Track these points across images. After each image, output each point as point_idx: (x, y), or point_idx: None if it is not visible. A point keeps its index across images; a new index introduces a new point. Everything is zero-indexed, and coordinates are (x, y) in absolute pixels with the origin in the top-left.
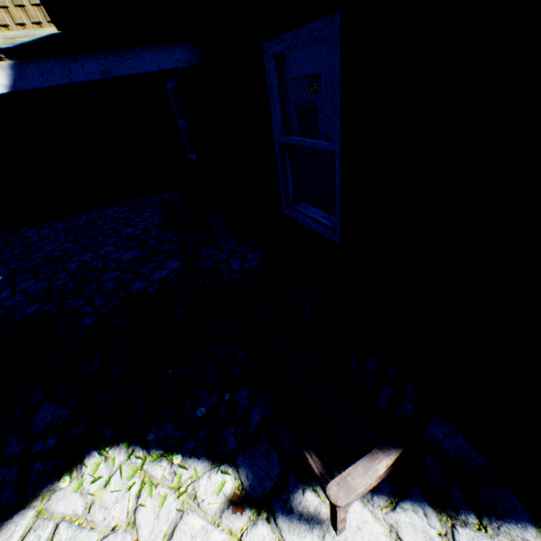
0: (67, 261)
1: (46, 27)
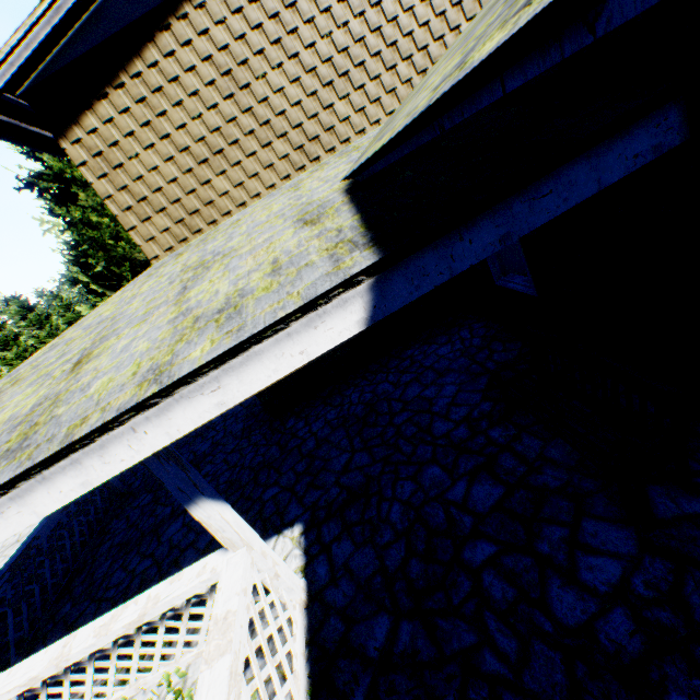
0: (378, 498)
1: (294, 177)
